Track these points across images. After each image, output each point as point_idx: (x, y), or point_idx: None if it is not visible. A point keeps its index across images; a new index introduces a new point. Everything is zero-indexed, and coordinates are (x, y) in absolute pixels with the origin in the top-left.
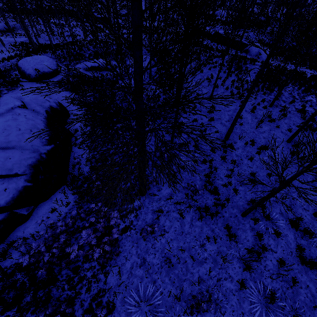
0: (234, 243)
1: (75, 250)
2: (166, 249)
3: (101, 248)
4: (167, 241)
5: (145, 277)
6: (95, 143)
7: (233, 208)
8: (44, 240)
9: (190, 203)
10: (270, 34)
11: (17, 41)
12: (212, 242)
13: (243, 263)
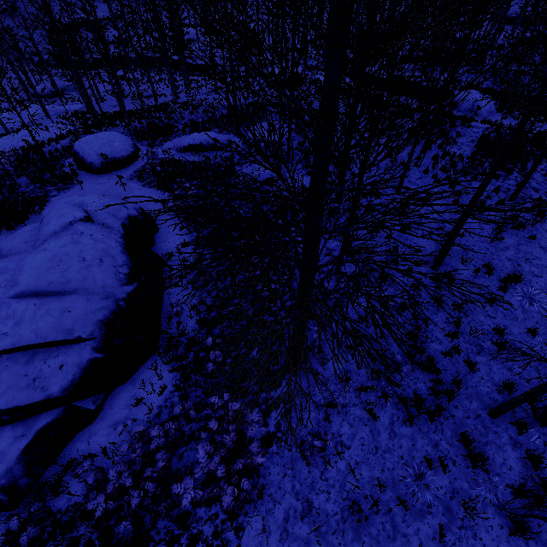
0: (483, 474)
1: (189, 490)
2: (349, 483)
3: (233, 484)
4: (350, 467)
5: (317, 542)
6: (205, 277)
7: (470, 400)
8: (124, 459)
9: (385, 389)
10: (491, 73)
11: (68, 110)
12: (437, 470)
13: (509, 518)
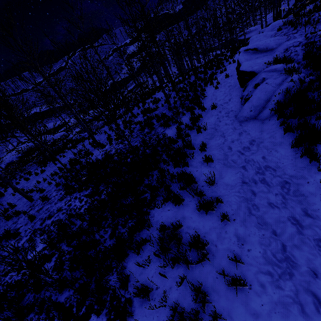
0: None
1: None
2: None
3: None
4: None
5: None
6: None
7: None
8: None
9: None
10: None
11: None
12: None
13: None
